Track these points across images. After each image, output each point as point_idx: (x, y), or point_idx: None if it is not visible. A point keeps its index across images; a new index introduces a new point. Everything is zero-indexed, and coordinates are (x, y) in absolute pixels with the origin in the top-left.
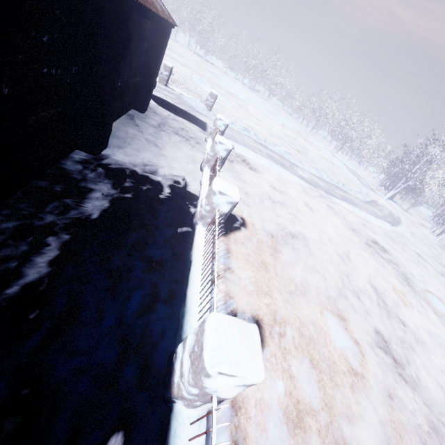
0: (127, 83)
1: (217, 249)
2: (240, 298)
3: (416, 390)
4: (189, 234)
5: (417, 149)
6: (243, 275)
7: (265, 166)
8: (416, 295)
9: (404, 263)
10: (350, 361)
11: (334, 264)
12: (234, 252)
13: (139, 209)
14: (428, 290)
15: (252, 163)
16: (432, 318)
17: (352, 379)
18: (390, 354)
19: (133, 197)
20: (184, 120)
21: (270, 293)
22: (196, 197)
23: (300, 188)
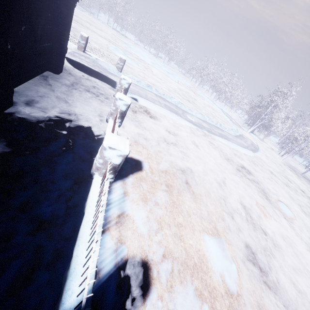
0: (33, 48)
1: (114, 194)
2: (131, 242)
3: (277, 293)
4: (87, 184)
5: (268, 98)
6: (136, 217)
7: (163, 114)
8: (271, 205)
9: (262, 180)
10: (227, 282)
11: (214, 191)
12: (130, 195)
13: (36, 165)
14: (279, 199)
15: (153, 112)
16: (283, 223)
17: (229, 300)
18: (257, 264)
19: (31, 153)
20: (97, 80)
21: (160, 230)
22: (99, 147)
23: (189, 130)
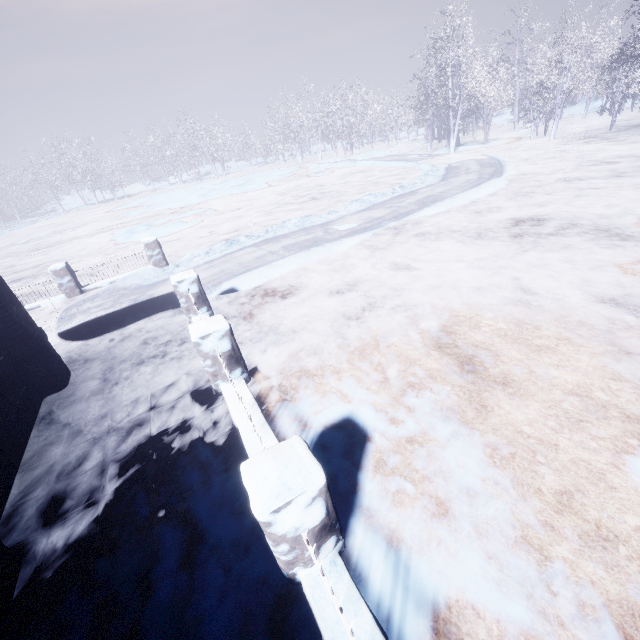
0: None
1: (374, 575)
2: None
3: None
4: (300, 613)
5: (430, 69)
6: (470, 587)
7: (297, 269)
8: None
9: (573, 211)
10: None
11: (529, 329)
12: (404, 535)
13: None
14: None
15: (278, 283)
16: None
17: None
18: None
19: None
20: (140, 322)
21: (546, 566)
22: None
23: (365, 250)
